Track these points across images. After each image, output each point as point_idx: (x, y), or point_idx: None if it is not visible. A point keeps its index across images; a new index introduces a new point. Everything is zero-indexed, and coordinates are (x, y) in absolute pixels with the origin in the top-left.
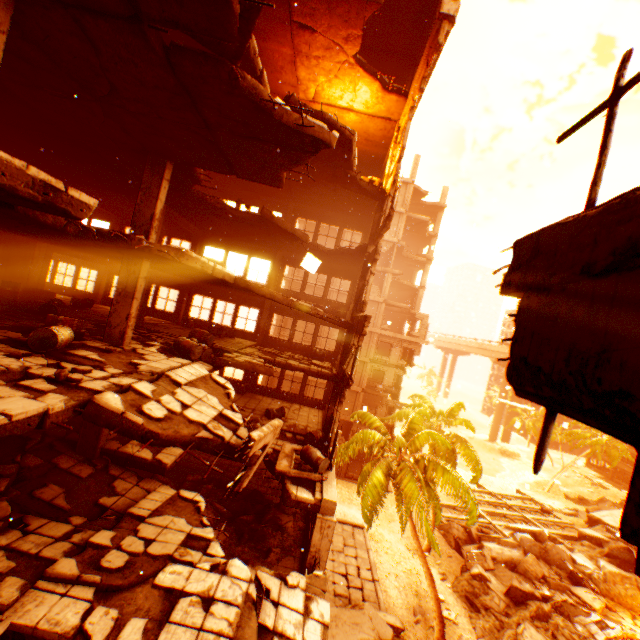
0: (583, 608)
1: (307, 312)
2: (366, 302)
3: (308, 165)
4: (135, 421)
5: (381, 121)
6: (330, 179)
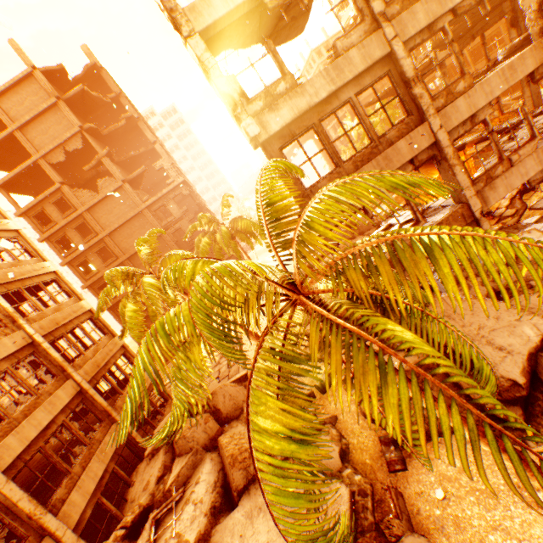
0: None
1: None
2: None
3: None
4: None
5: None
6: None
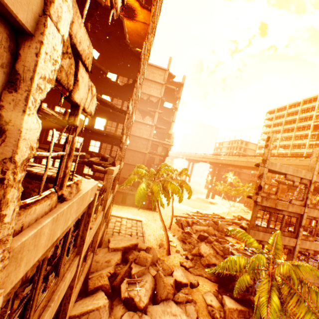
0: (227, 241)
1: (106, 103)
2: (132, 99)
3: (97, 19)
4: None
5: (142, 24)
6: (118, 47)
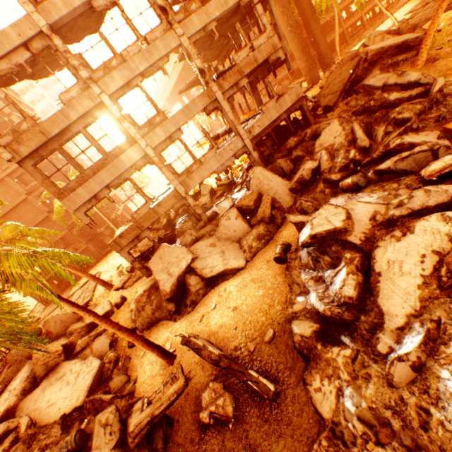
0: None
1: None
2: None
3: None
4: None
5: None
6: None
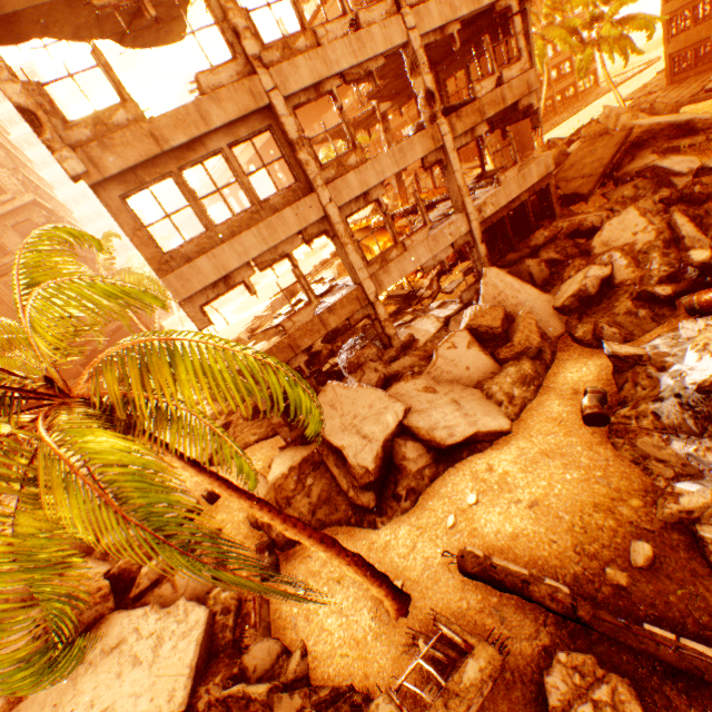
0: None
1: None
2: None
3: None
4: None
5: None
6: None
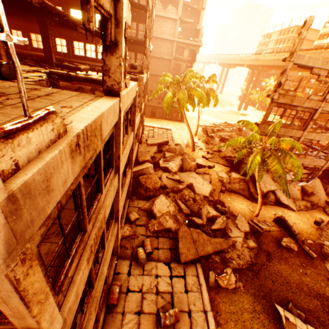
0: None
1: None
2: None
3: None
4: (60, 11)
5: None
6: None
